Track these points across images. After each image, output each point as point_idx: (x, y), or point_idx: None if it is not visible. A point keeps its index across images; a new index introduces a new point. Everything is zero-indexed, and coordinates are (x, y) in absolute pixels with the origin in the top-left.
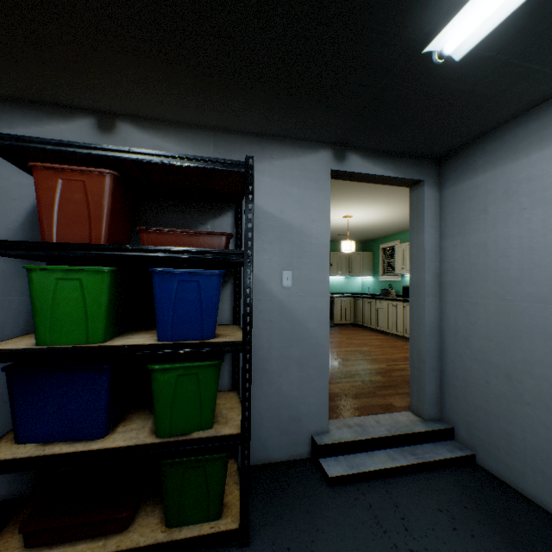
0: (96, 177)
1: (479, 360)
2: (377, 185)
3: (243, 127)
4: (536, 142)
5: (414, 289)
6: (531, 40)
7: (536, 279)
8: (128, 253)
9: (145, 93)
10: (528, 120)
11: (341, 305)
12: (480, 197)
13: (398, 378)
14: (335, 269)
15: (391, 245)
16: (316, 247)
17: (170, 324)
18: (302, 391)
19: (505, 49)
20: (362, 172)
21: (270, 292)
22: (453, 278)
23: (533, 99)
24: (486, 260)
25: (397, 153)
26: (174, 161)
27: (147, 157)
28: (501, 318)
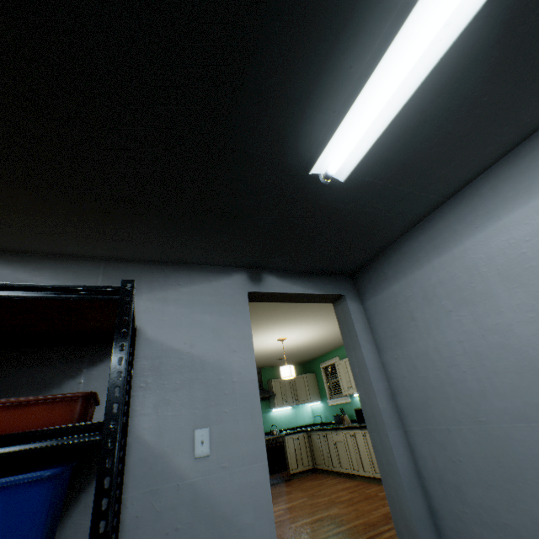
0: None
1: (488, 524)
2: (302, 305)
3: (142, 255)
4: (431, 250)
5: (371, 420)
6: (398, 168)
7: (501, 390)
8: None
9: (6, 222)
10: (416, 233)
11: (294, 445)
12: (403, 304)
13: None
14: (281, 399)
15: (331, 362)
16: (240, 386)
17: None
18: None
19: (380, 175)
20: (282, 292)
21: (175, 472)
22: (409, 398)
23: (414, 217)
24: (435, 371)
25: (312, 272)
26: (1, 293)
27: None
28: (487, 449)
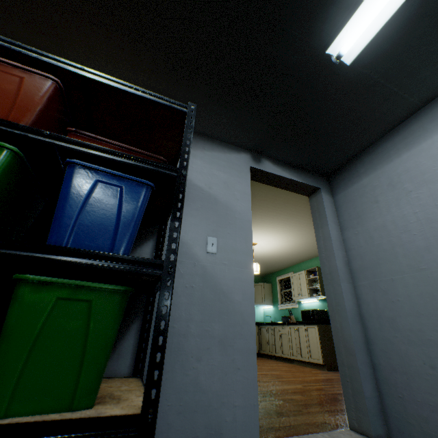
0: (37, 78)
1: (414, 342)
2: (278, 210)
3: None
4: (402, 147)
5: (327, 277)
6: (392, 63)
7: None
8: (44, 138)
9: (108, 72)
10: (391, 136)
11: None
12: (369, 192)
13: (320, 396)
14: None
15: (286, 276)
16: (239, 221)
17: (70, 227)
18: (225, 384)
19: (376, 69)
20: (274, 173)
21: (194, 256)
22: (362, 262)
23: (392, 120)
24: (389, 238)
25: (298, 167)
26: (123, 87)
27: (97, 76)
28: (423, 288)
